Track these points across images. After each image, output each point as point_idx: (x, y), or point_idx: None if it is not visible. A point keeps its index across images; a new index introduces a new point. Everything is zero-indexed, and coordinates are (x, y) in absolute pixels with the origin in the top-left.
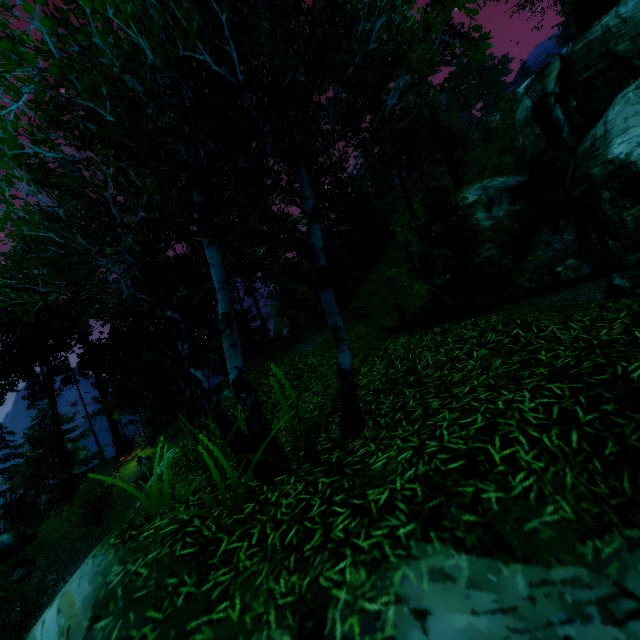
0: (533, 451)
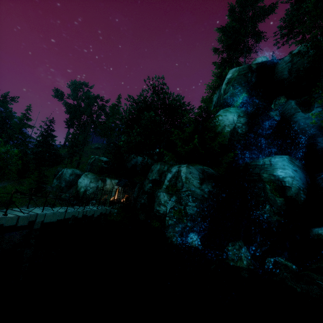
0: None
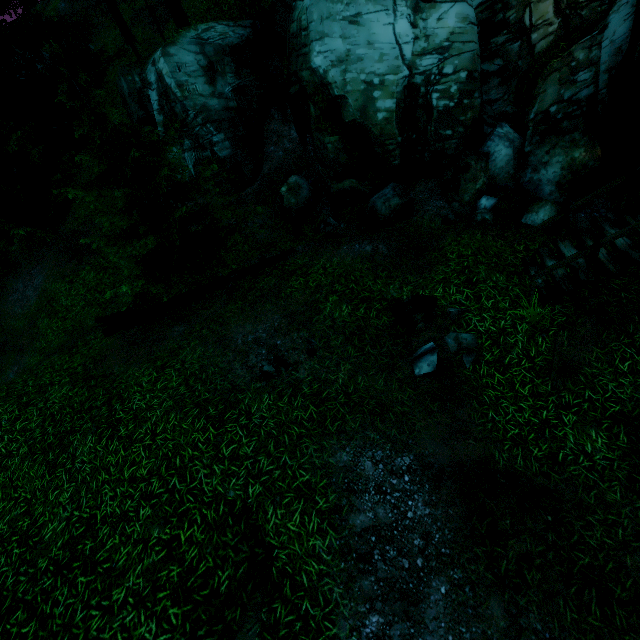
0: None
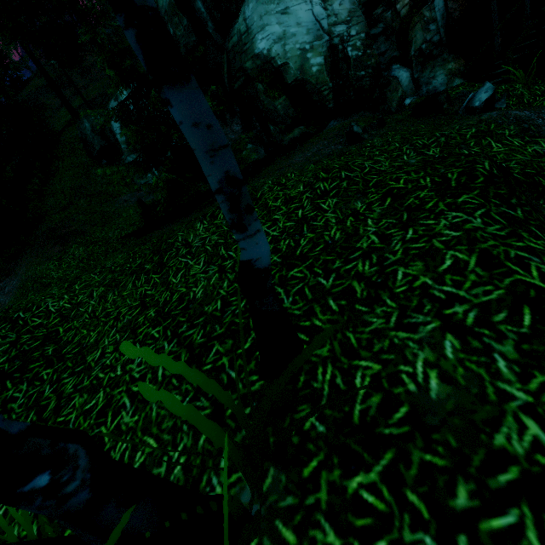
0: (544, 260)
